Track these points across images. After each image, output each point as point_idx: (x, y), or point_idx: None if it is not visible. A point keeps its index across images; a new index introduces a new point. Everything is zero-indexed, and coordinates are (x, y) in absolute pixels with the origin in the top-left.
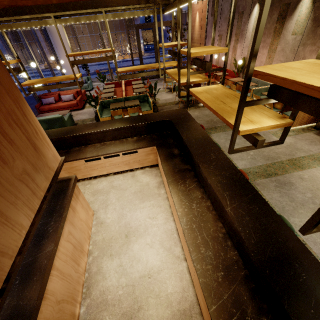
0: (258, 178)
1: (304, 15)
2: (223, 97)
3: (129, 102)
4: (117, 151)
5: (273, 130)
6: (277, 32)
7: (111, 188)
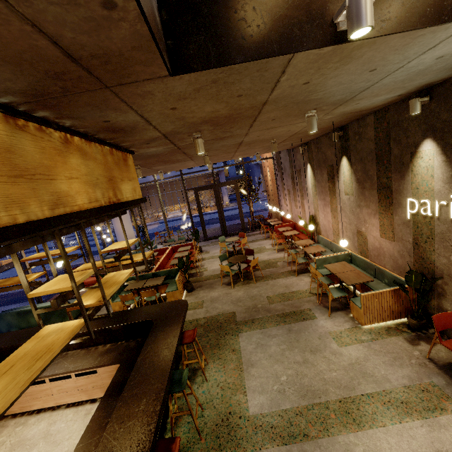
0: (269, 444)
1: (348, 176)
2: (32, 354)
3: (152, 280)
4: (68, 371)
5: (338, 329)
6: (332, 191)
7: (42, 438)
